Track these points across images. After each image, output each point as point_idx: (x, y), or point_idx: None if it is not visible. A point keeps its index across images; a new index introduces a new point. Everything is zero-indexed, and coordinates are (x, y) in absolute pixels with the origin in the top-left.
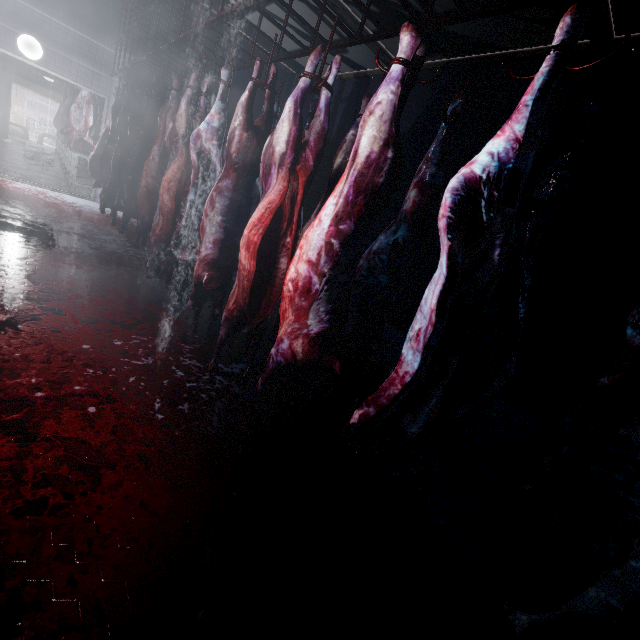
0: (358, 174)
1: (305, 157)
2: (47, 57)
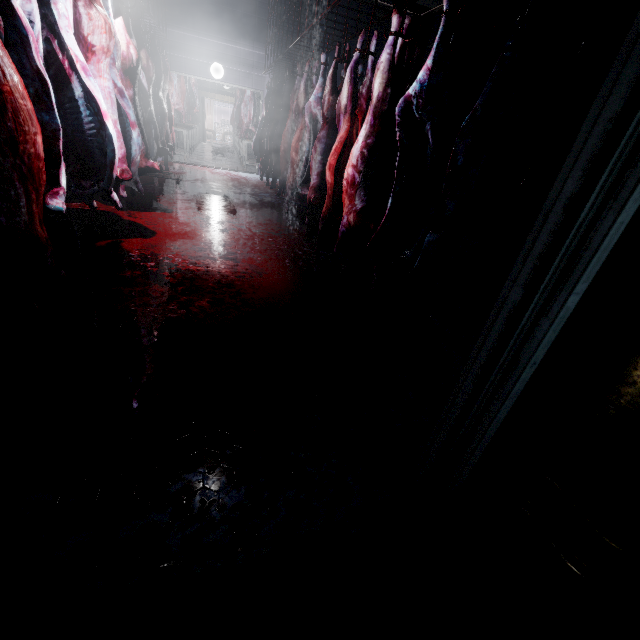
0: (374, 108)
1: (361, 104)
2: (226, 74)
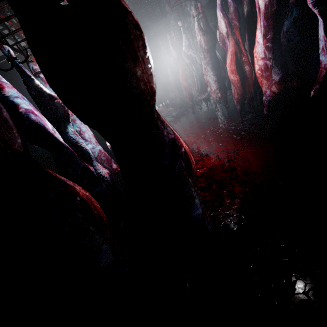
0: (264, 15)
1: (234, 25)
2: None
